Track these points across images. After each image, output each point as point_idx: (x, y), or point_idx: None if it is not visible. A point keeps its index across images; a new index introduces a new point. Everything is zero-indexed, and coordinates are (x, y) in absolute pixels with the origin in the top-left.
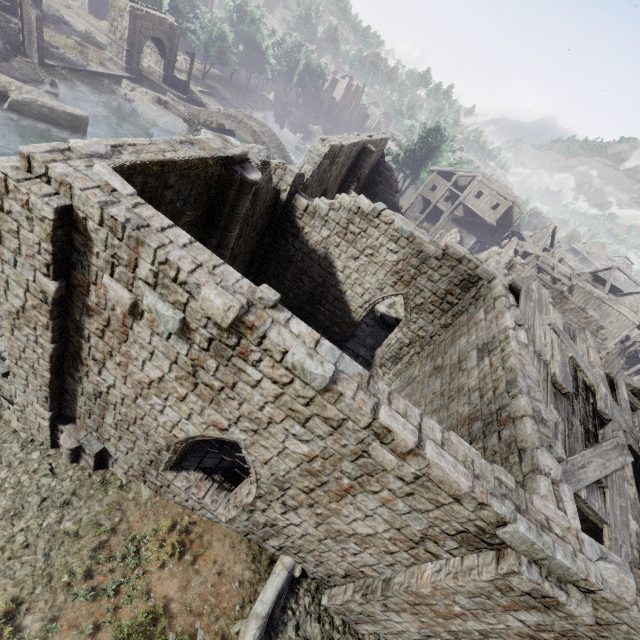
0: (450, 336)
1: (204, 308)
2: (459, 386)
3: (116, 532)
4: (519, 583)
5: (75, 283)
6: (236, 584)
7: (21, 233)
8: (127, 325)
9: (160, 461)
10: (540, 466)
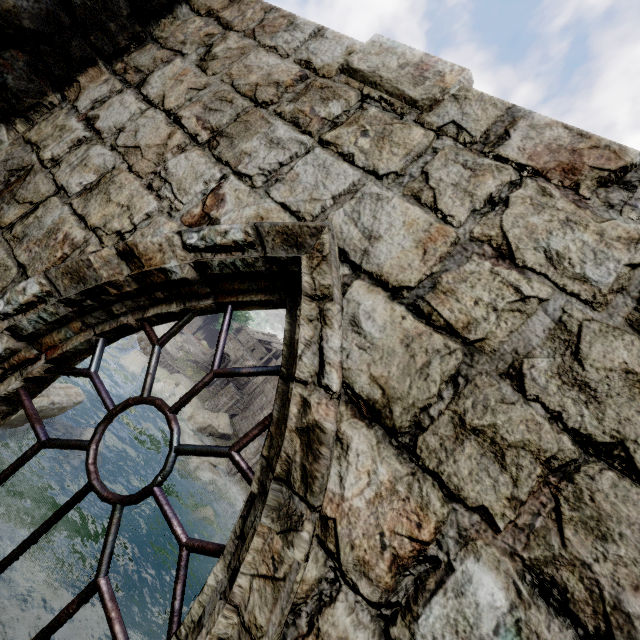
0: None
1: None
2: None
3: None
4: None
5: None
6: None
7: None
8: None
9: None
10: None
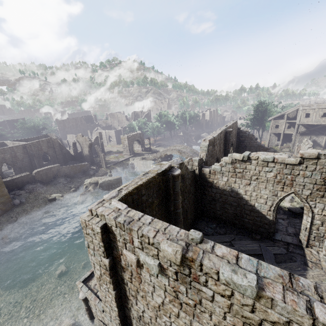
0: None
1: (165, 255)
2: None
3: None
4: None
5: (115, 256)
6: None
7: (93, 241)
8: (139, 273)
9: None
10: None
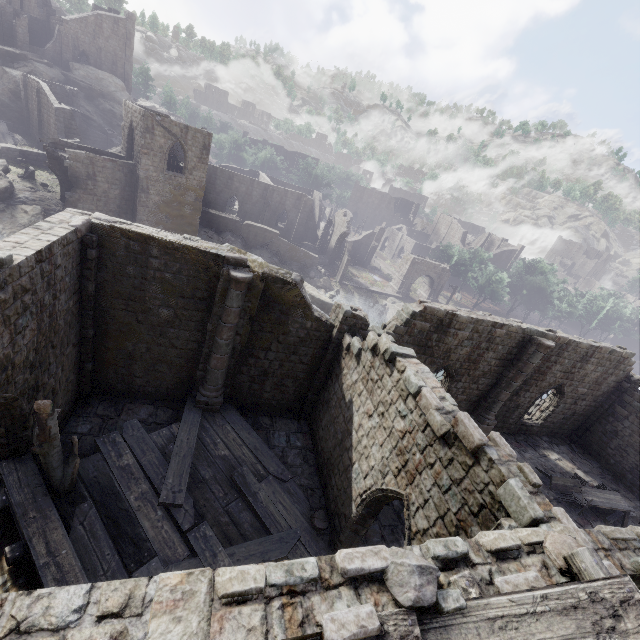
0: None
1: None
2: None
3: None
4: None
5: None
6: None
7: None
8: None
9: None
10: None
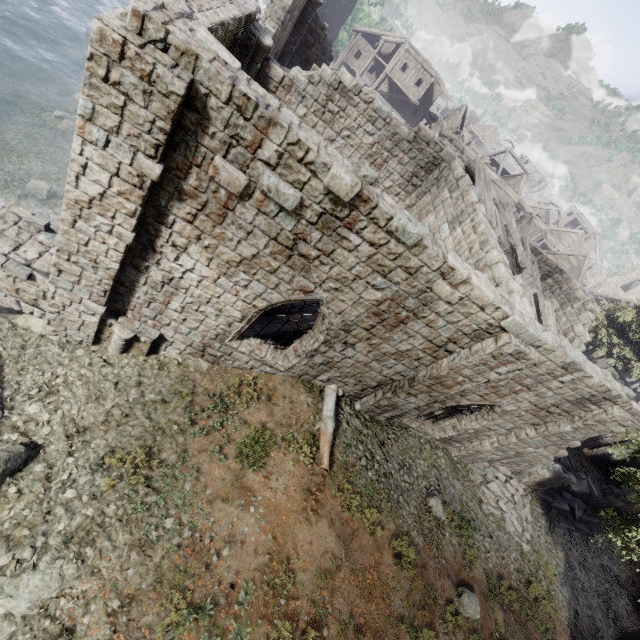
0: (416, 215)
1: (331, 185)
2: None
3: (196, 394)
4: (508, 349)
5: (171, 166)
6: (305, 406)
7: (128, 109)
8: (229, 207)
9: (228, 333)
10: (513, 289)
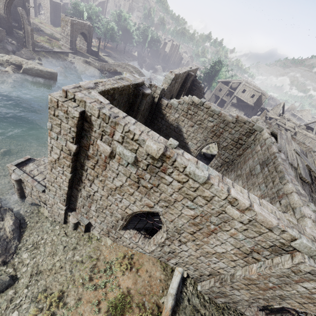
0: (242, 160)
1: (147, 150)
2: (252, 182)
3: (99, 260)
4: (304, 267)
5: (82, 145)
6: (158, 281)
7: (62, 124)
8: (106, 162)
9: (117, 225)
10: (305, 214)
